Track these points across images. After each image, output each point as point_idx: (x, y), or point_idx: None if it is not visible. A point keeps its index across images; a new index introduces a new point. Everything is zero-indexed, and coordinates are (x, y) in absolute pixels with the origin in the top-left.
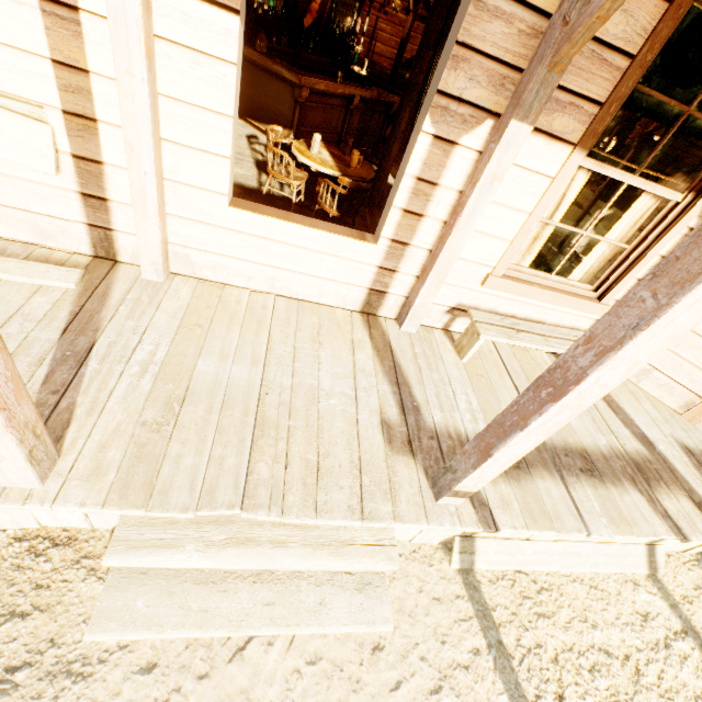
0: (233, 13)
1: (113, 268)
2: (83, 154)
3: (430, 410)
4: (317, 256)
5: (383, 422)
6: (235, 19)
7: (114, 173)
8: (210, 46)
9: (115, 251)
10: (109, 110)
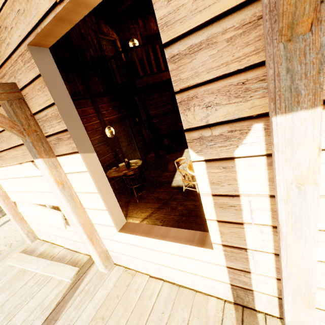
0: (77, 153)
1: (93, 263)
2: None
3: None
4: (174, 256)
5: None
6: (78, 155)
7: None
8: (78, 169)
9: None
10: None
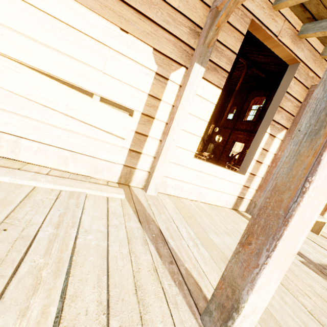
0: (219, 89)
1: (130, 188)
2: (141, 131)
3: (305, 254)
4: (221, 180)
5: (302, 262)
6: (219, 90)
7: (150, 141)
8: (208, 97)
9: (130, 180)
10: (161, 114)
